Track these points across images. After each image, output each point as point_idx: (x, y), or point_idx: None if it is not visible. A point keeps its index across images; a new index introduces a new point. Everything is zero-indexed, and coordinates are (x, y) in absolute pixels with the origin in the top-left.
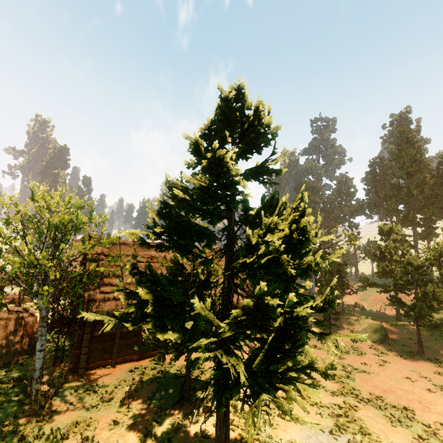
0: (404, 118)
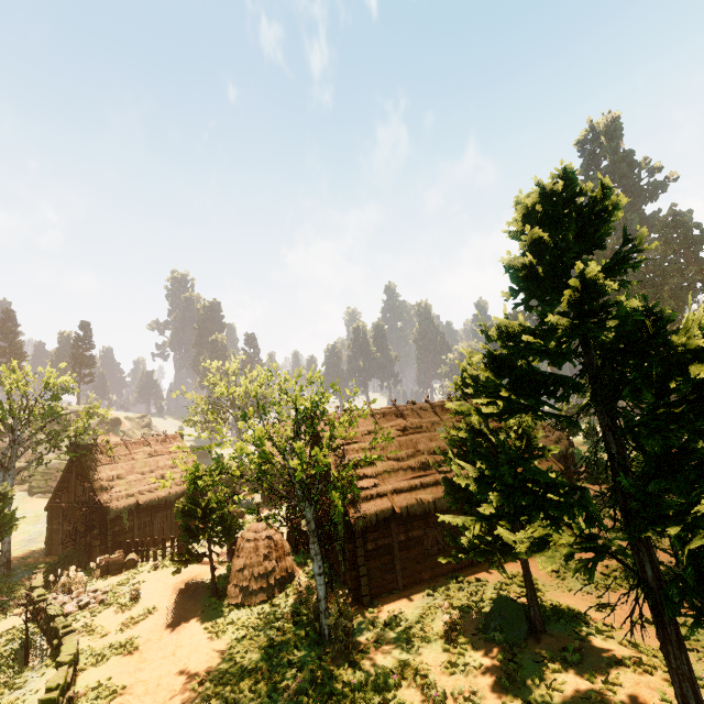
0: None
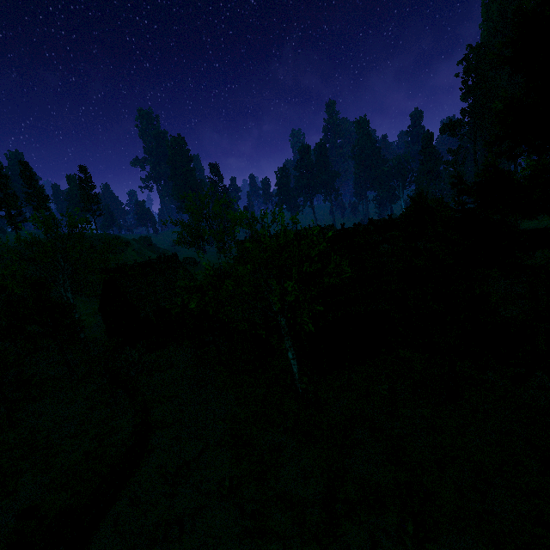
0: None
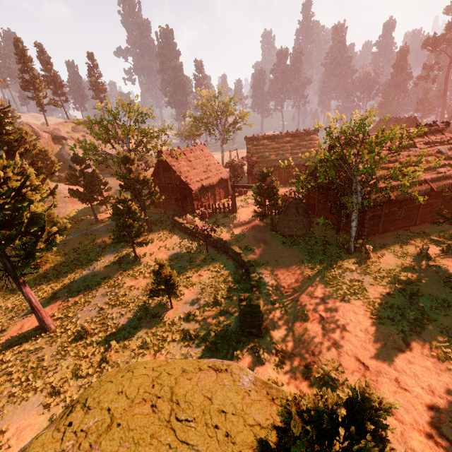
0: None
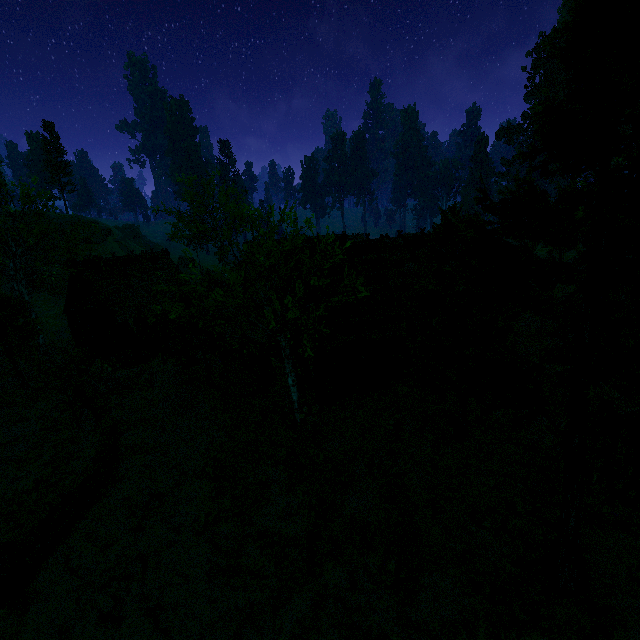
0: None
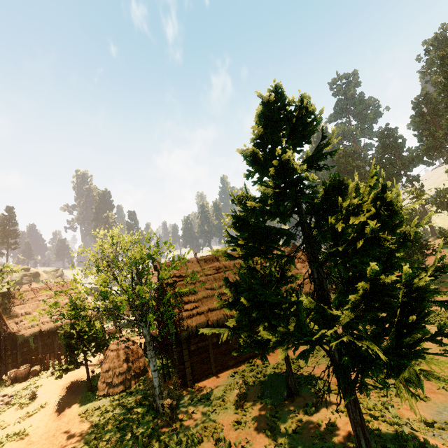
0: (442, 40)
